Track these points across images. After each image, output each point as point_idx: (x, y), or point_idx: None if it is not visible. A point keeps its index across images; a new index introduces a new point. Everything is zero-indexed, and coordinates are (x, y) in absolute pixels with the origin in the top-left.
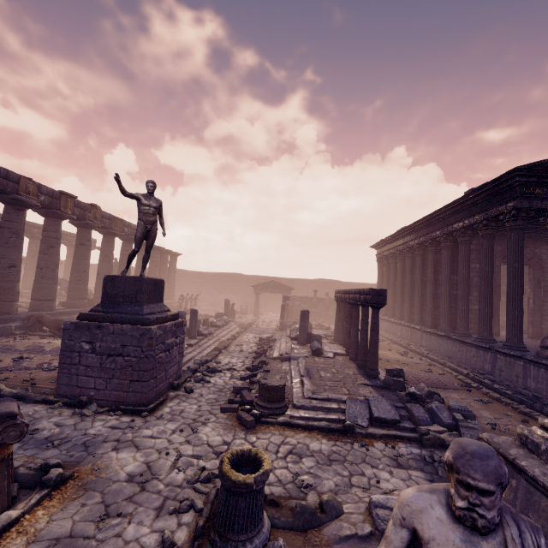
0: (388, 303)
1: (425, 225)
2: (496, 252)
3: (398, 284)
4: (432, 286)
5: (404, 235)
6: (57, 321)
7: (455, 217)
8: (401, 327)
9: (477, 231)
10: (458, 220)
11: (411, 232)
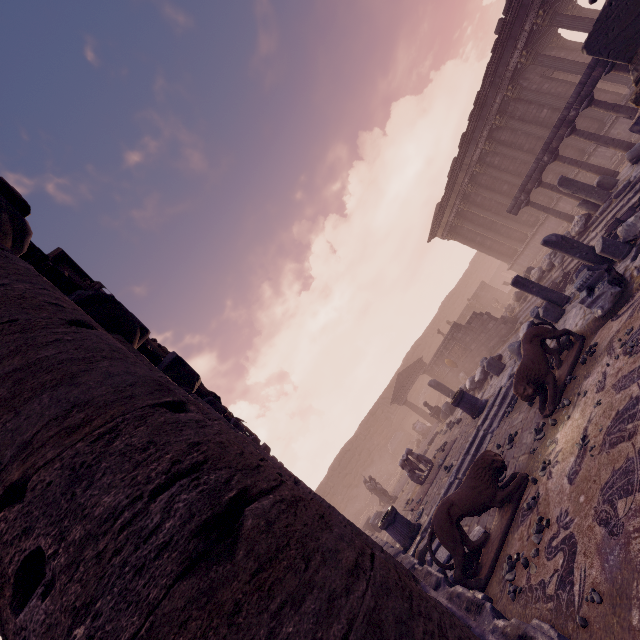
0: (509, 235)
1: (476, 119)
2: (536, 76)
3: (503, 199)
4: (546, 129)
5: (459, 167)
6: (478, 470)
7: (502, 63)
8: (561, 202)
9: (531, 45)
10: (510, 56)
11: (465, 151)
